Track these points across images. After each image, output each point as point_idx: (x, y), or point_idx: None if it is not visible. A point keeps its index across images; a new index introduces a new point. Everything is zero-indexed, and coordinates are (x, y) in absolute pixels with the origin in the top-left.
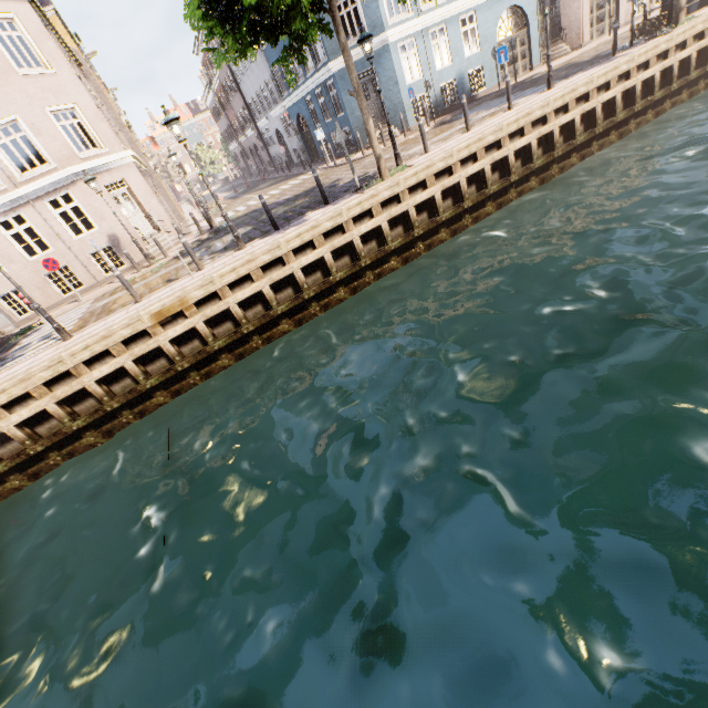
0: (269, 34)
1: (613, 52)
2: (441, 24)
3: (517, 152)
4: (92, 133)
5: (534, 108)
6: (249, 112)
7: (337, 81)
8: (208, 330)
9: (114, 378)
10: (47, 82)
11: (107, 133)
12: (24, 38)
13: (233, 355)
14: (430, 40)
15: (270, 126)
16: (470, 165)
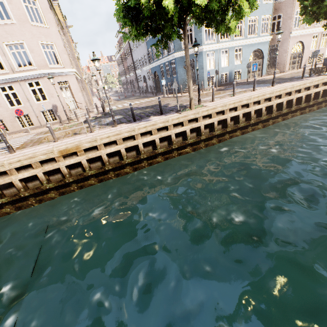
0: (152, 32)
1: (302, 77)
2: (227, 49)
3: (255, 110)
4: (58, 57)
5: (267, 93)
6: (133, 65)
7: (176, 61)
8: (87, 164)
9: (30, 179)
10: (43, 30)
11: (66, 59)
12: (38, 9)
13: (97, 179)
14: (221, 54)
15: (141, 73)
16: (233, 112)
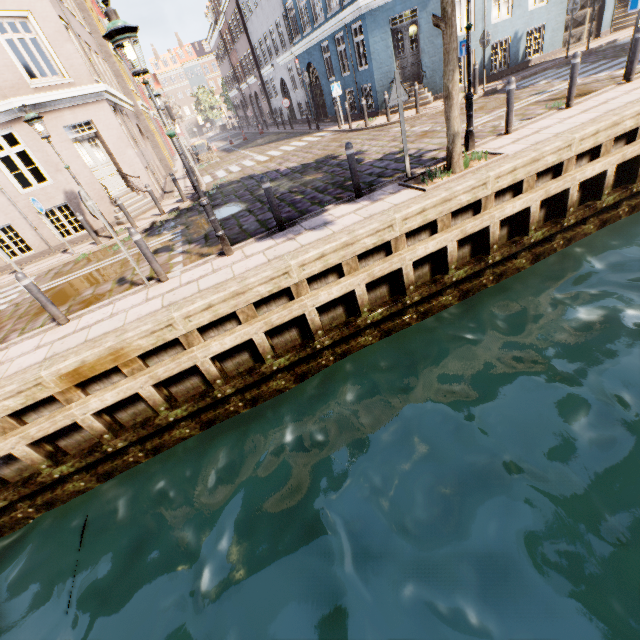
0: None
1: None
2: None
3: None
4: (51, 55)
5: None
6: (254, 56)
7: (367, 23)
8: (160, 394)
9: (1, 460)
10: None
11: (73, 57)
12: None
13: (198, 422)
14: None
15: (275, 75)
16: (584, 161)
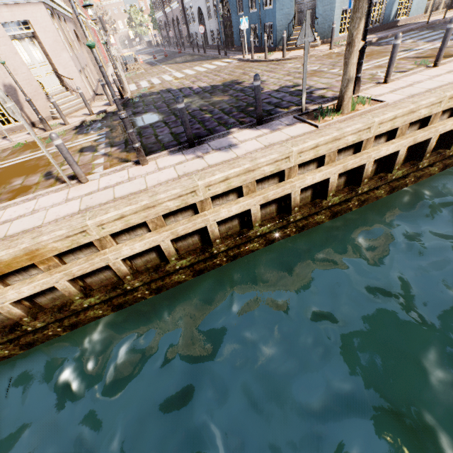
0: None
1: None
2: None
3: None
4: None
5: None
6: None
7: None
8: (75, 286)
9: None
10: None
11: None
12: None
13: (110, 305)
14: None
15: (194, 3)
16: (445, 116)
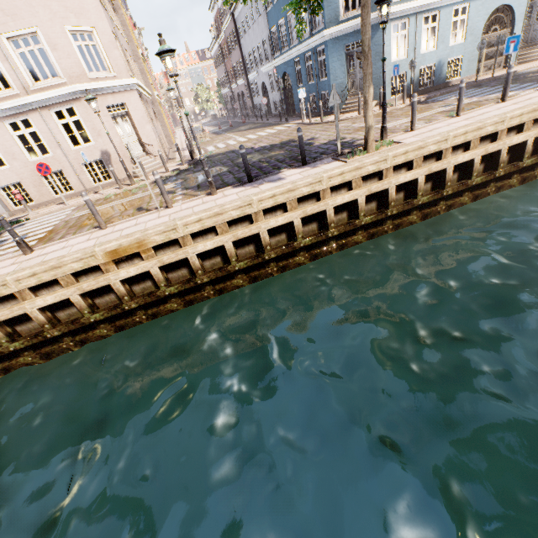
0: None
1: None
2: (436, 11)
3: (508, 146)
4: (104, 57)
5: None
6: (243, 64)
7: (328, 48)
8: (162, 275)
9: (60, 305)
10: (71, 2)
11: (118, 59)
12: None
13: (183, 301)
14: (422, 23)
15: (258, 79)
16: (460, 152)
